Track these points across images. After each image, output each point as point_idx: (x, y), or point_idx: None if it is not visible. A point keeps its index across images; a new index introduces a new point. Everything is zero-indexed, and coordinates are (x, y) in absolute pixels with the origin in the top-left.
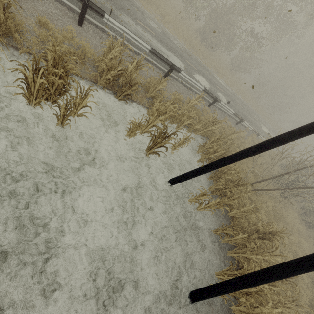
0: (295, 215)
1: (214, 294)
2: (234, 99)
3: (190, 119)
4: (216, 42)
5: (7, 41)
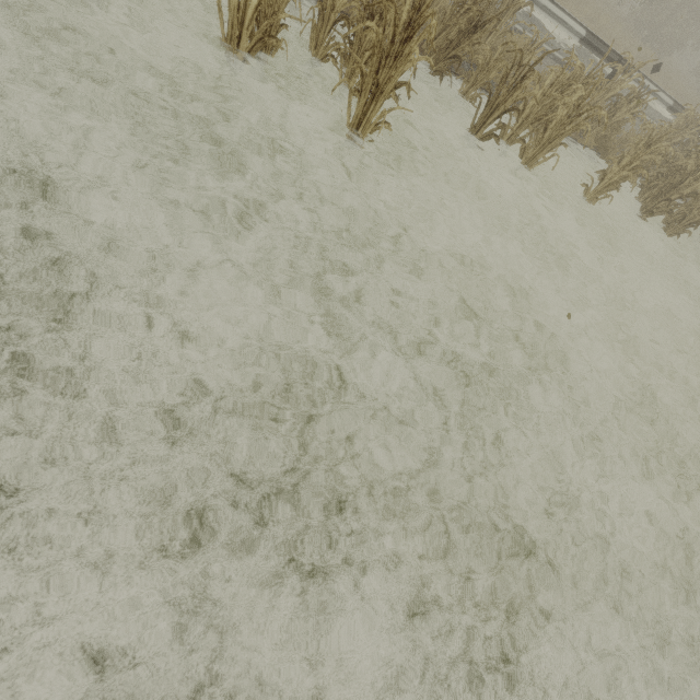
0: None
1: None
2: None
3: None
4: (680, 36)
5: (590, 146)
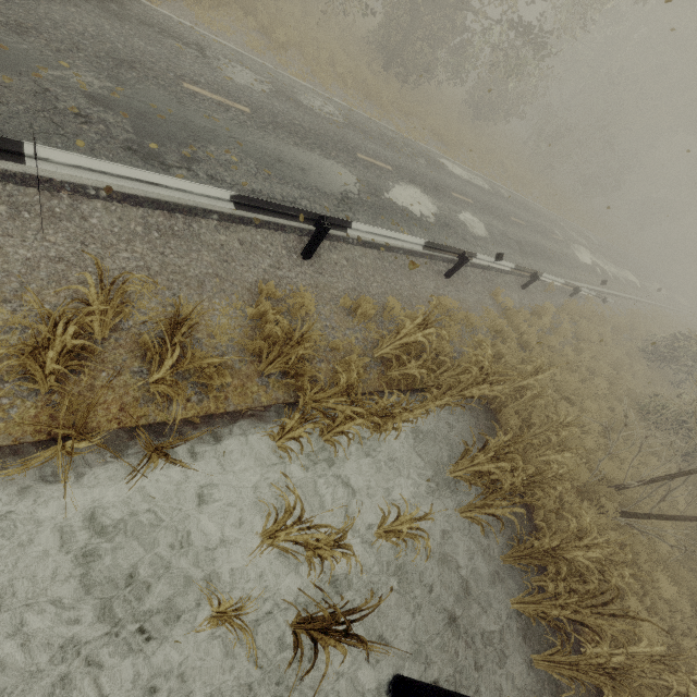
0: None
1: None
2: (501, 210)
3: (415, 411)
4: (424, 63)
5: None
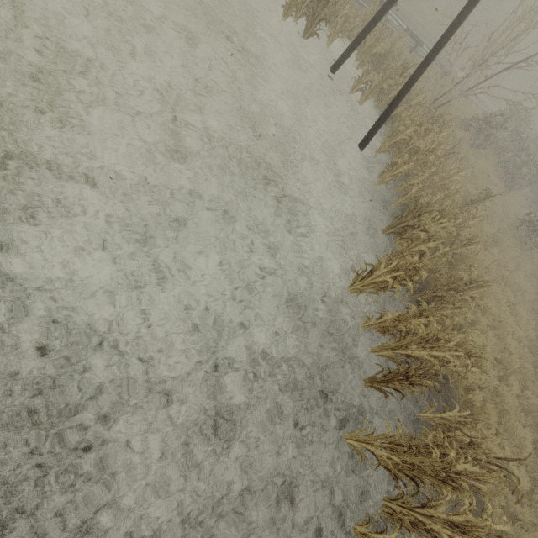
0: (490, 168)
1: (378, 124)
2: (409, 20)
3: (346, 7)
4: None
5: None
